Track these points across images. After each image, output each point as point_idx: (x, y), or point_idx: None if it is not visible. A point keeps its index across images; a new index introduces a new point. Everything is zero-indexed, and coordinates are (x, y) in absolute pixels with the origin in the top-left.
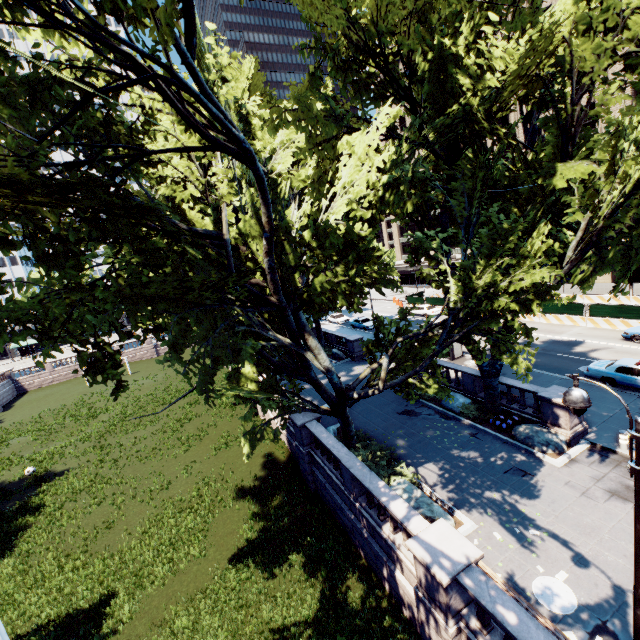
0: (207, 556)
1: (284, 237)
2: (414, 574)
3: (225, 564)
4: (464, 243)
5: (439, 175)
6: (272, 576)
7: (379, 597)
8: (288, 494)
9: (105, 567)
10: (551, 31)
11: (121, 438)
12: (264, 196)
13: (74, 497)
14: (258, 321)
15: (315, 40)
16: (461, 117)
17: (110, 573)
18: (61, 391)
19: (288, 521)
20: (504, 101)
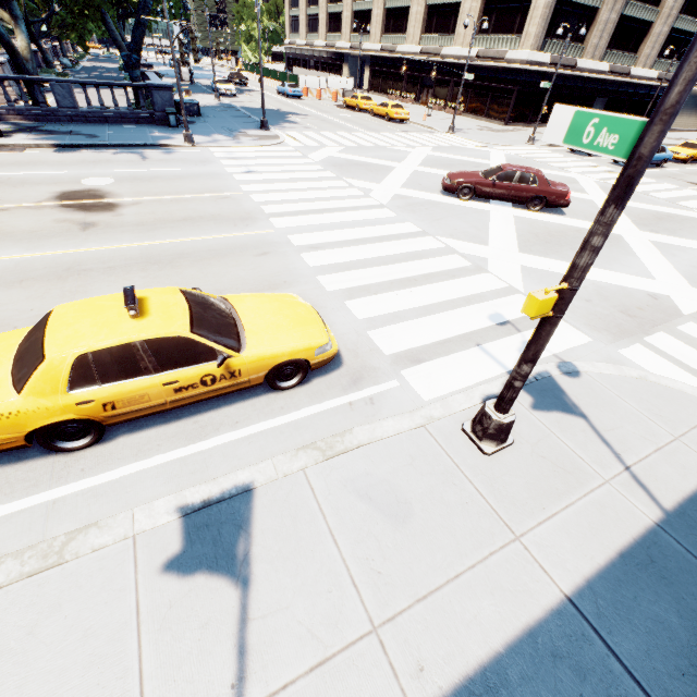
0: None
1: None
2: None
3: None
4: None
5: None
6: None
7: None
8: None
9: None
10: None
11: None
12: None
13: None
14: None
15: None
16: None
17: None
18: None
19: None
20: None
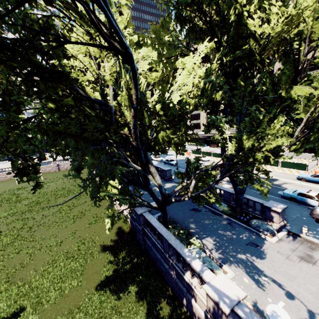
0: (82, 286)
1: (144, 108)
2: (204, 302)
3: (92, 291)
4: (238, 123)
5: (227, 86)
6: (119, 299)
7: (180, 312)
8: (129, 251)
9: (19, 291)
10: (302, 11)
11: (34, 215)
12: (135, 83)
13: (3, 248)
14: (123, 155)
15: (170, 0)
16: (247, 53)
17: (22, 295)
18: (1, 186)
19: (129, 266)
20: (267, 49)
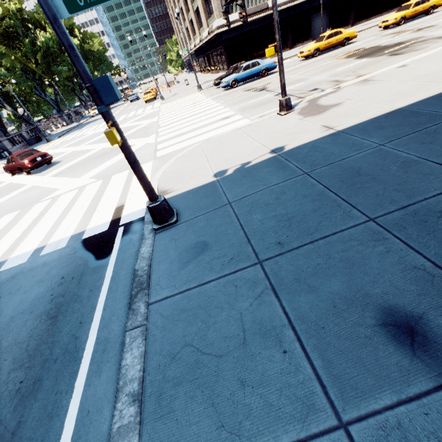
0: None
1: None
2: None
3: None
4: None
5: None
6: None
7: None
8: None
9: None
10: None
11: None
12: None
13: None
14: None
15: None
16: None
17: None
18: None
19: None
20: None
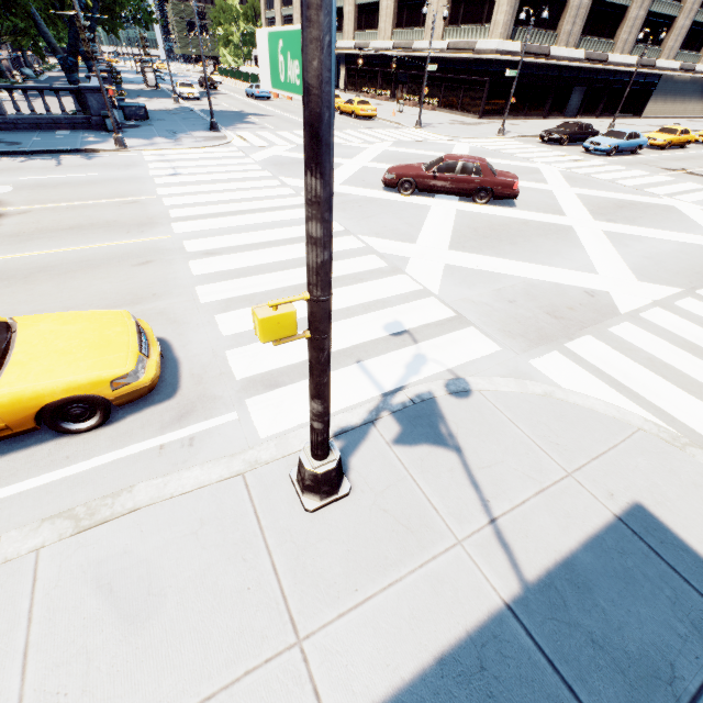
0: None
1: None
2: None
3: None
4: None
5: None
6: None
7: None
8: None
9: None
10: None
11: None
12: None
13: None
14: None
15: None
16: None
17: None
18: None
19: None
20: None
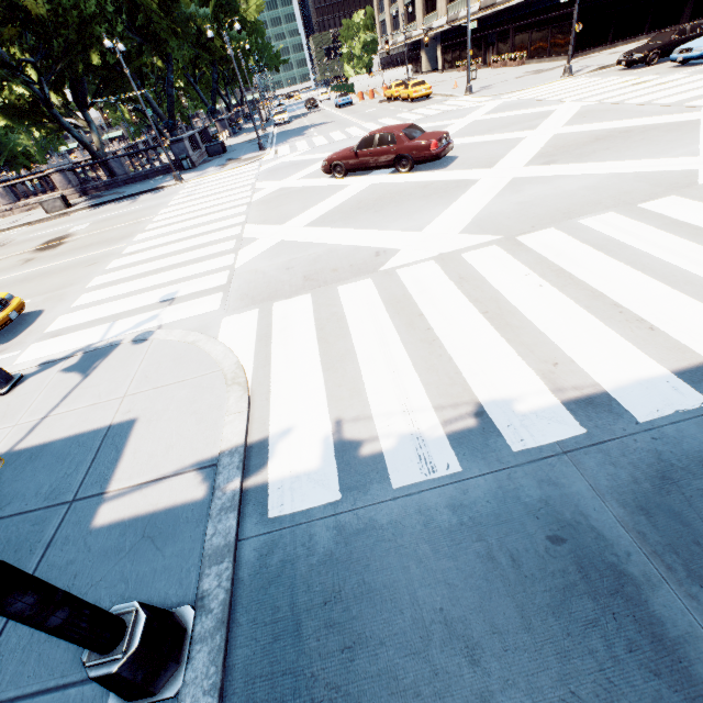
0: None
1: None
2: None
3: None
4: None
5: None
6: None
7: None
8: None
9: None
10: None
11: None
12: None
13: None
14: None
15: None
16: None
17: None
18: None
19: None
20: None
